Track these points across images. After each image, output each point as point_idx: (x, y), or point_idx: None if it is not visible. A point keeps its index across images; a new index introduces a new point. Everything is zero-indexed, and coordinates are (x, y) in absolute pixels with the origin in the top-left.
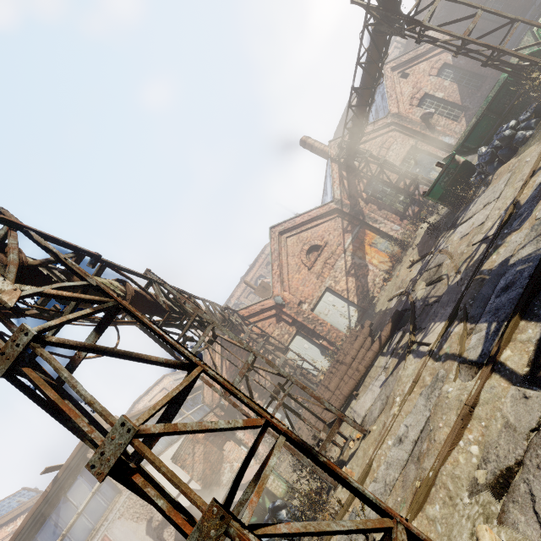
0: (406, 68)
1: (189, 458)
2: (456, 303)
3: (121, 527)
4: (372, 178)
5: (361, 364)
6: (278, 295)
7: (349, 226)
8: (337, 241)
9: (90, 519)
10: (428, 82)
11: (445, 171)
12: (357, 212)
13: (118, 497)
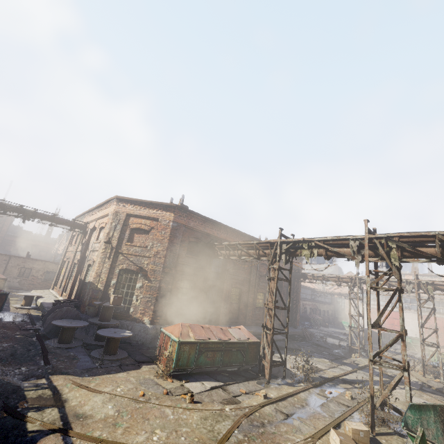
0: None
1: None
2: None
3: None
4: None
5: None
6: None
7: None
8: None
9: None
10: None
11: None
12: None
13: None
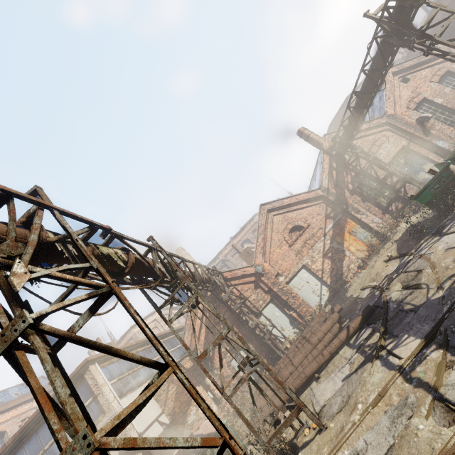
0: (407, 74)
1: (163, 394)
2: (436, 324)
3: None
4: (360, 172)
5: (326, 349)
6: (259, 265)
7: (332, 213)
8: (319, 225)
9: None
10: (429, 88)
11: (436, 178)
12: (342, 201)
13: (102, 417)
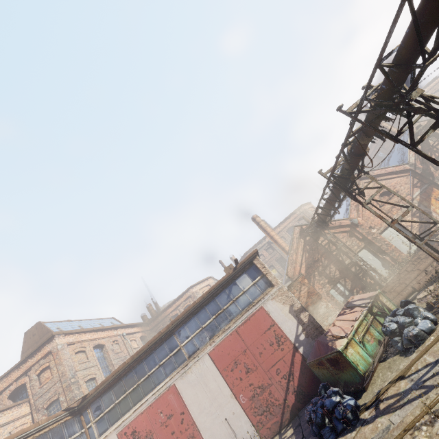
0: None
1: (297, 292)
2: None
3: (272, 304)
4: None
5: None
6: (354, 218)
7: (418, 183)
8: (407, 191)
9: (250, 296)
10: None
11: None
12: (428, 174)
13: (271, 288)
